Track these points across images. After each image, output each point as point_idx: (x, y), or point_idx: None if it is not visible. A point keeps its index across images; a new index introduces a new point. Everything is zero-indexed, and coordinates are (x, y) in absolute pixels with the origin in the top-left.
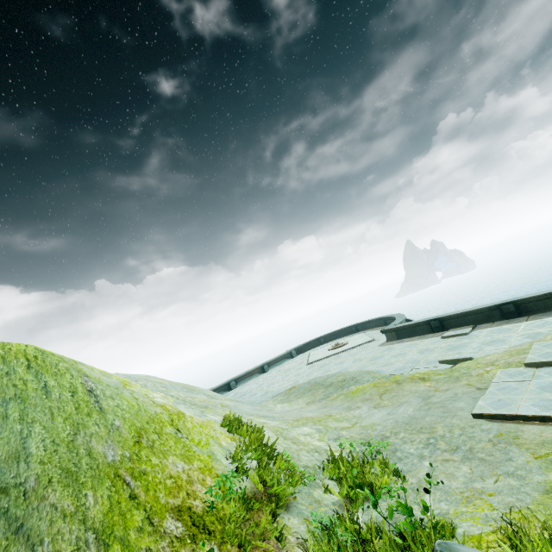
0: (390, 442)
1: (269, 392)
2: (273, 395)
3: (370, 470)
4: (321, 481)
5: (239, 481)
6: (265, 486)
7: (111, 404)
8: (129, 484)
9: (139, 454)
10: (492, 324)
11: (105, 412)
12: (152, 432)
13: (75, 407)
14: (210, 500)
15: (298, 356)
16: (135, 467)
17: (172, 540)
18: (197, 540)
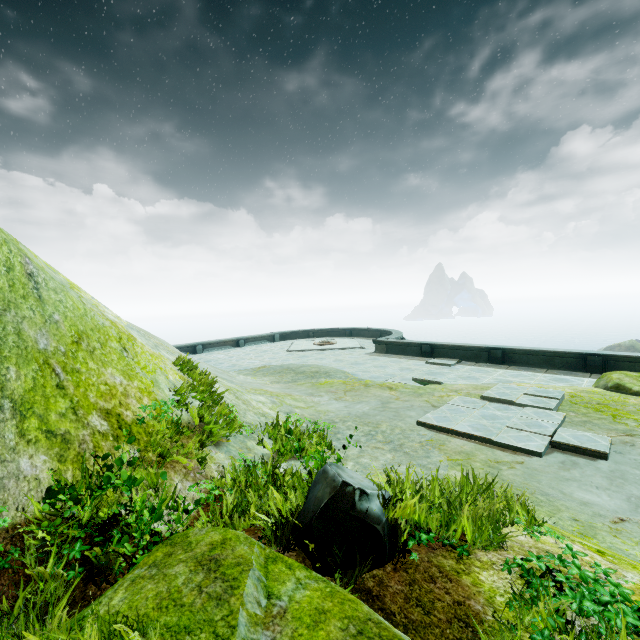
0: (336, 426)
1: (237, 366)
2: (240, 369)
3: (307, 438)
4: (258, 437)
5: (177, 410)
6: (202, 423)
7: (53, 297)
8: (59, 375)
9: (75, 354)
10: (476, 364)
11: (44, 302)
12: (95, 340)
13: (9, 284)
14: (143, 416)
15: (281, 342)
16: (69, 363)
17: (94, 432)
18: (120, 440)
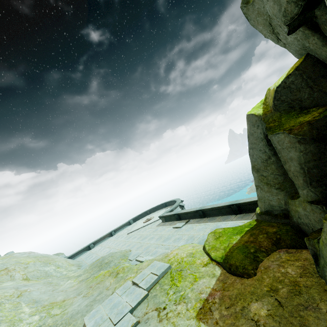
0: None
1: (96, 257)
2: (94, 261)
3: None
4: None
5: None
6: None
7: None
8: None
9: None
10: (194, 221)
11: None
12: None
13: None
14: None
15: (133, 224)
16: None
17: None
18: None
